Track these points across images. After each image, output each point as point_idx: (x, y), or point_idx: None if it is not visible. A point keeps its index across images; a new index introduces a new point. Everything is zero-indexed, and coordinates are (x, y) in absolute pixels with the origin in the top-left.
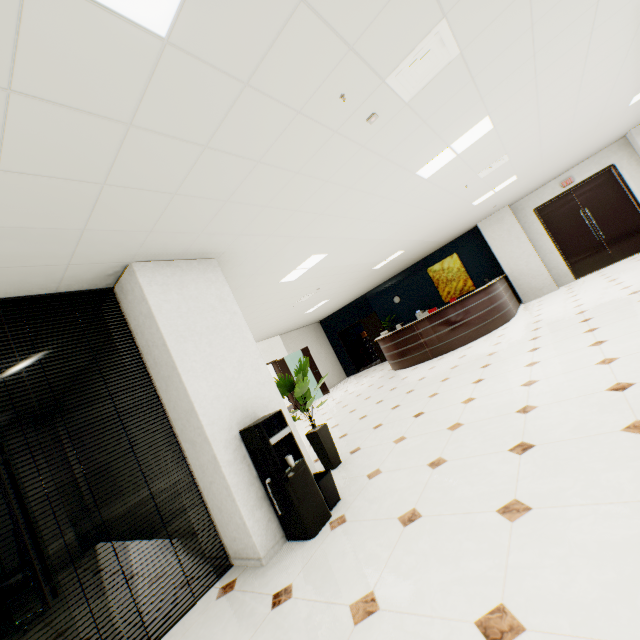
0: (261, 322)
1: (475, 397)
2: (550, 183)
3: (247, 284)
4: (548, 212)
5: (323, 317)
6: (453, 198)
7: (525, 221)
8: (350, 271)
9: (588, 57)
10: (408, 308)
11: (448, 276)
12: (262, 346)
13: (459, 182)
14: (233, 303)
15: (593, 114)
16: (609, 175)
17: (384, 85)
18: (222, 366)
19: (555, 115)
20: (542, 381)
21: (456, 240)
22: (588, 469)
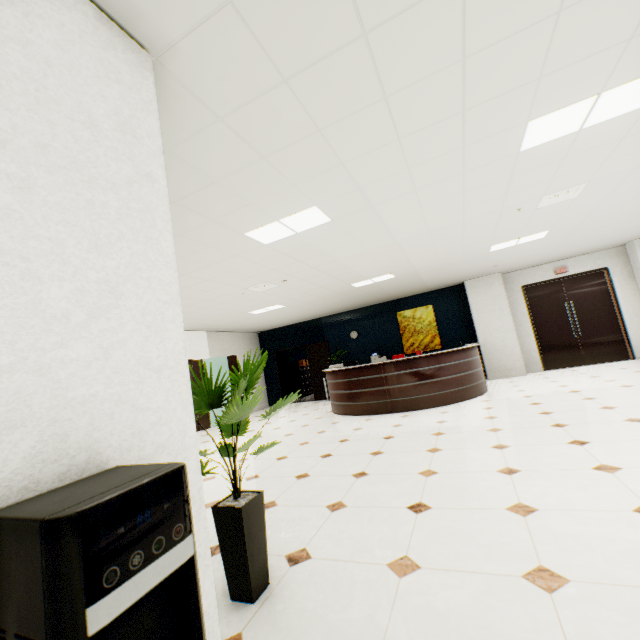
0: (191, 299)
1: (534, 506)
2: (545, 265)
3: (196, 203)
4: (535, 293)
5: (265, 328)
6: (493, 222)
7: (511, 295)
8: (331, 273)
9: None
10: (364, 348)
11: (417, 326)
12: None
13: (523, 196)
14: (155, 157)
15: None
16: (600, 277)
17: None
18: (36, 267)
19: None
20: None
21: (436, 291)
22: None
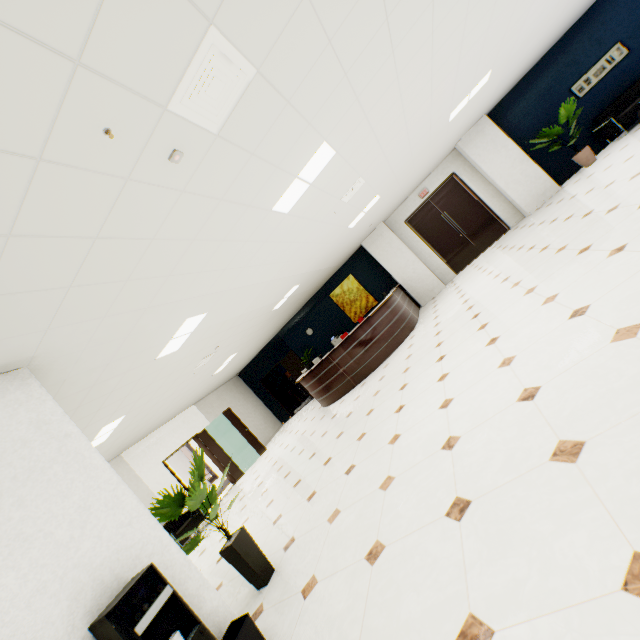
0: (159, 402)
1: (400, 433)
2: (411, 196)
3: (107, 375)
4: (417, 221)
5: (240, 369)
6: (327, 226)
7: (401, 233)
8: (247, 319)
9: (399, 77)
10: (323, 337)
11: (350, 297)
12: (175, 424)
13: (325, 210)
14: (63, 422)
15: (424, 132)
16: (454, 182)
17: (170, 114)
18: (48, 529)
19: (391, 135)
20: (457, 399)
21: (348, 262)
22: (537, 536)
